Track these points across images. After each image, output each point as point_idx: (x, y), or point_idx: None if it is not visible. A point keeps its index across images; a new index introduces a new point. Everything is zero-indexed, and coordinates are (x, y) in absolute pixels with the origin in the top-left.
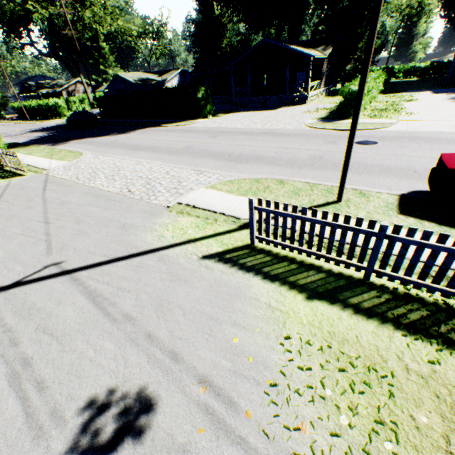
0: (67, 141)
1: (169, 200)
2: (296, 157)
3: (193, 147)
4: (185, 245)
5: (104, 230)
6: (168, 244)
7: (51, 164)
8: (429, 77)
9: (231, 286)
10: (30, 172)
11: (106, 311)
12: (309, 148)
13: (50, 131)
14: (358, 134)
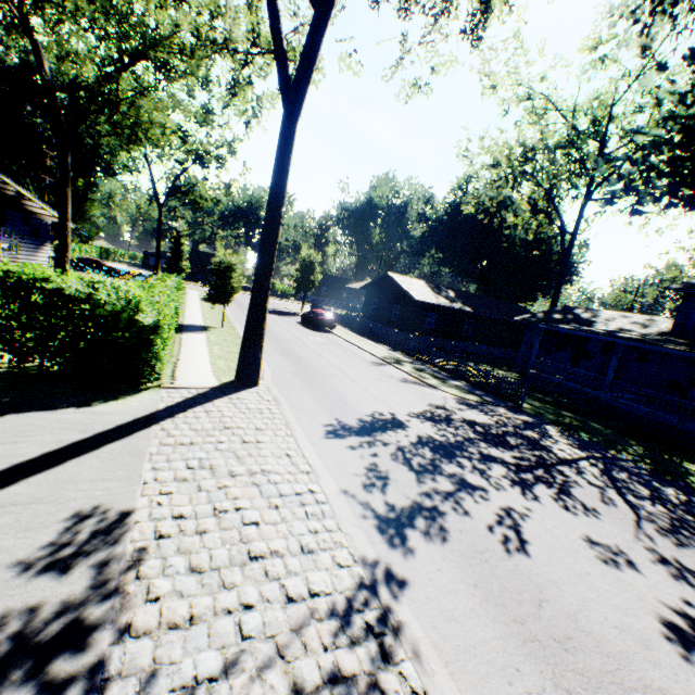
0: None
1: None
2: None
3: None
4: None
5: None
6: None
7: None
8: None
9: None
10: None
11: None
12: None
13: None
14: None
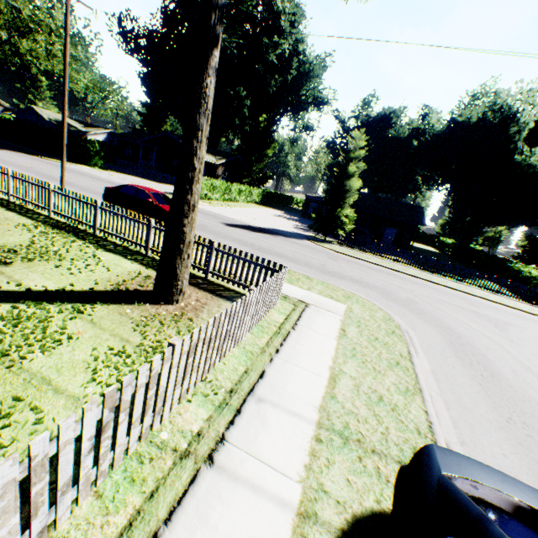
0: None
1: None
2: (96, 190)
3: (34, 168)
4: None
5: None
6: None
7: None
8: None
9: None
10: None
11: None
12: None
13: None
14: None
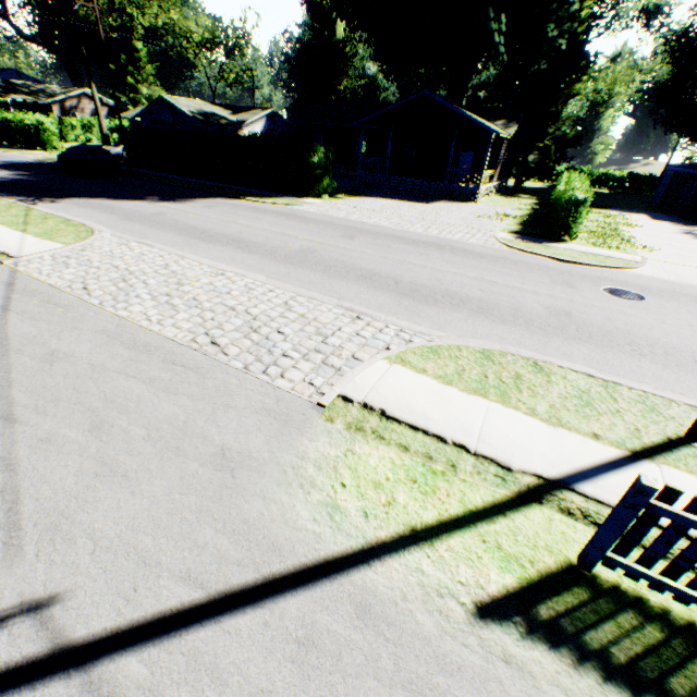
0: (58, 196)
1: (315, 384)
2: (524, 306)
3: (317, 252)
4: (409, 552)
5: (171, 467)
6: (364, 545)
7: (24, 245)
8: (625, 192)
9: None
10: None
11: None
12: (535, 290)
13: (22, 172)
14: (597, 273)
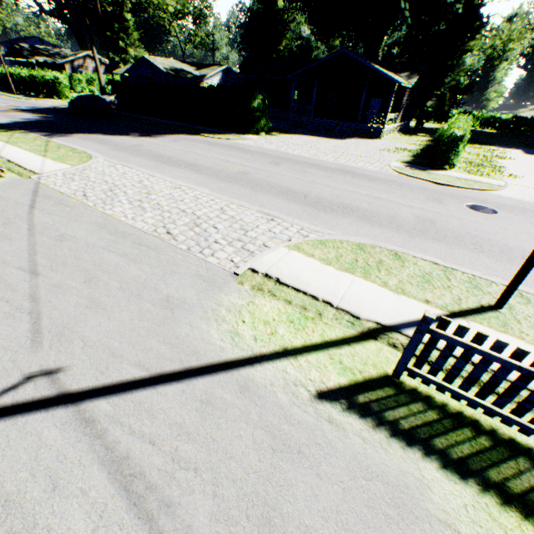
0: (68, 132)
1: (234, 261)
2: (399, 215)
3: (249, 174)
4: (280, 361)
5: (134, 305)
6: (251, 355)
7: (44, 165)
8: (509, 132)
9: (391, 480)
10: (10, 172)
11: (156, 528)
12: (411, 205)
13: (43, 114)
14: (465, 193)
